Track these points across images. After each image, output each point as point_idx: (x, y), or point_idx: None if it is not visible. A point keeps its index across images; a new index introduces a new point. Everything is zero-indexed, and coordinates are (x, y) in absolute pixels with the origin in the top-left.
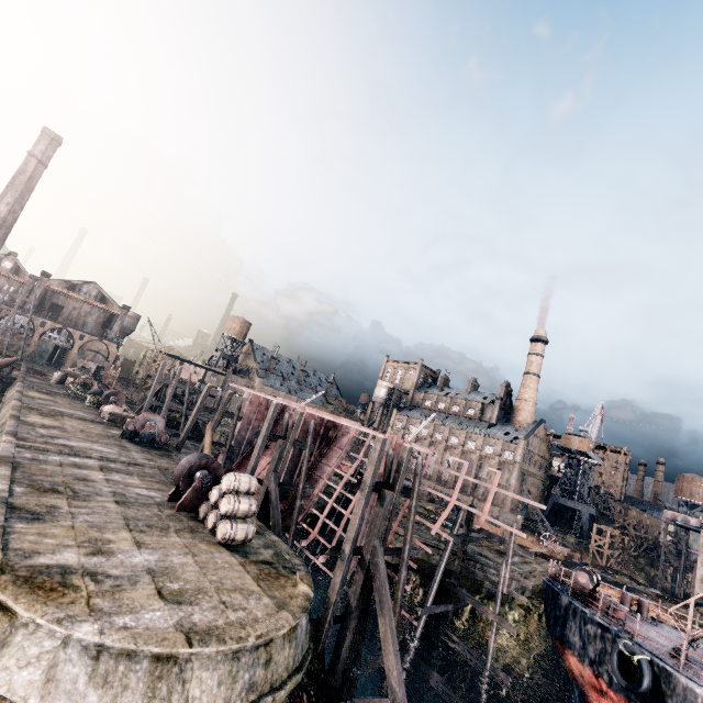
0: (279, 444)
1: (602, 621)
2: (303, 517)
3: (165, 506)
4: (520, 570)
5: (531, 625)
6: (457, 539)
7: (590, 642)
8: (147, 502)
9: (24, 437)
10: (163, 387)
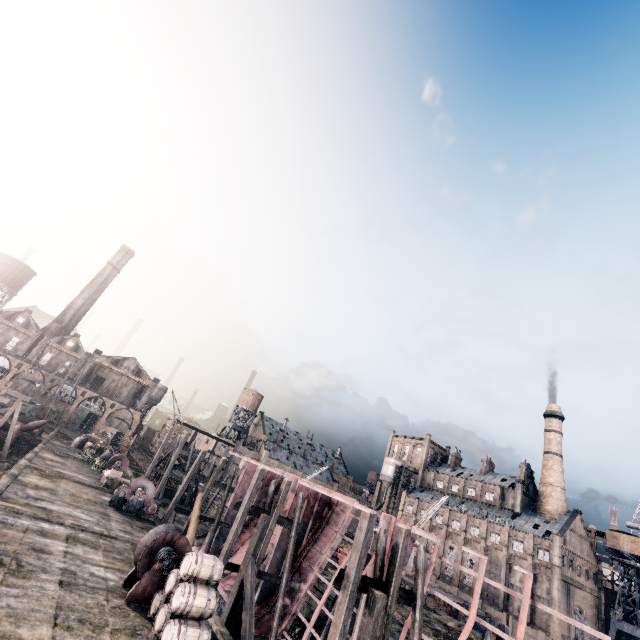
0: (261, 519)
1: None
2: (287, 625)
3: (115, 594)
4: None
5: None
6: None
7: None
8: (97, 586)
9: (8, 497)
10: (169, 454)
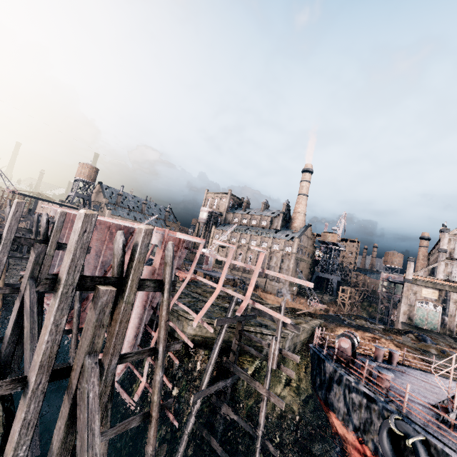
0: (34, 248)
1: (367, 390)
2: None
3: None
4: (292, 333)
5: (300, 373)
6: (232, 321)
7: (355, 410)
8: None
9: None
10: None
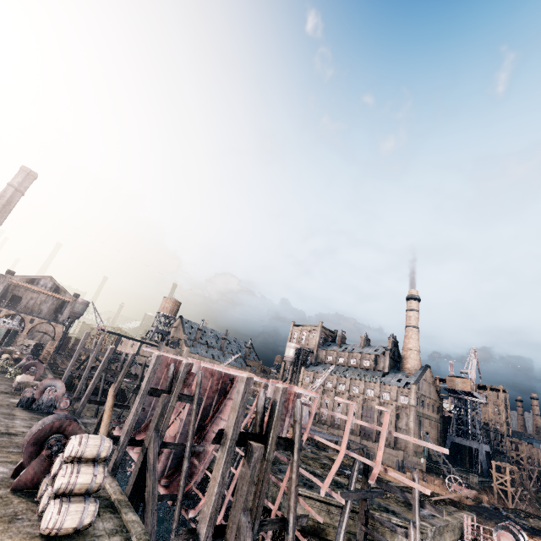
0: (162, 399)
1: None
2: (196, 481)
3: None
4: (431, 527)
5: None
6: (355, 497)
7: None
8: None
9: None
10: (89, 357)
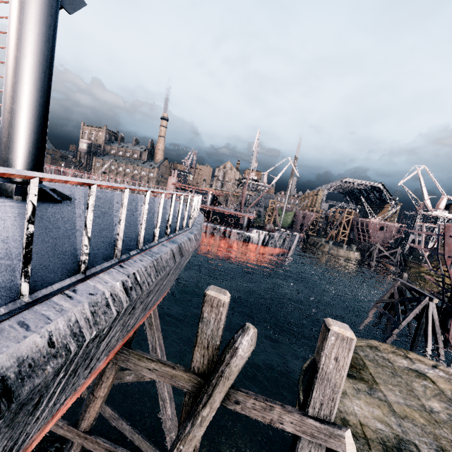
0: None
1: None
2: None
3: None
4: None
5: None
6: None
7: None
8: None
9: None
10: None
